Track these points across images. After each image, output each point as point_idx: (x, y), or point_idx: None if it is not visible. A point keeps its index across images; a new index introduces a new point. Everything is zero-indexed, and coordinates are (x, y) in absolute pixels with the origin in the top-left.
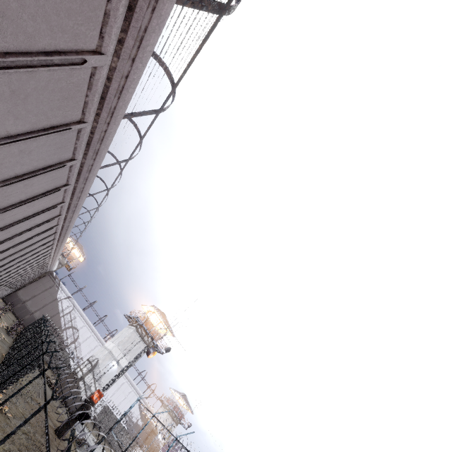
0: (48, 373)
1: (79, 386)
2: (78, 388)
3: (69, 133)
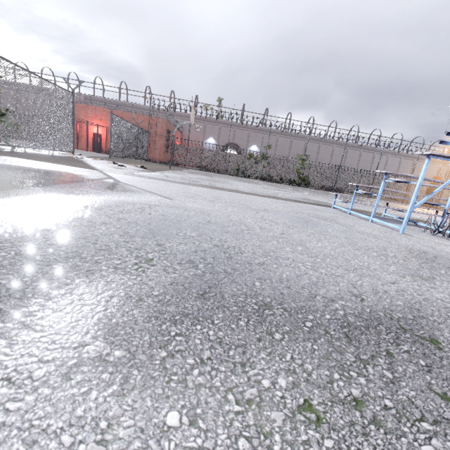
0: None
1: None
2: None
3: (266, 136)
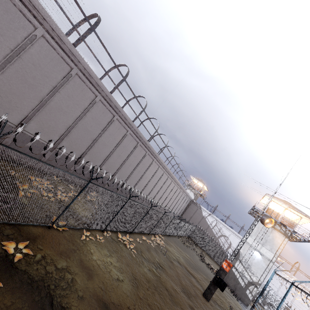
0: (213, 265)
1: (233, 273)
2: (234, 275)
3: None
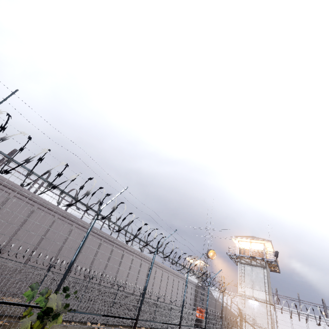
0: None
1: None
2: None
3: None
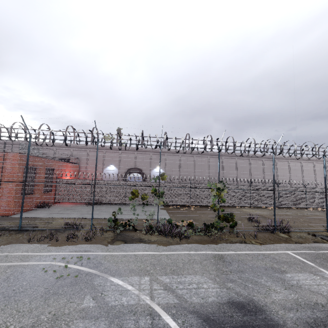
0: None
1: None
2: None
3: (168, 157)
